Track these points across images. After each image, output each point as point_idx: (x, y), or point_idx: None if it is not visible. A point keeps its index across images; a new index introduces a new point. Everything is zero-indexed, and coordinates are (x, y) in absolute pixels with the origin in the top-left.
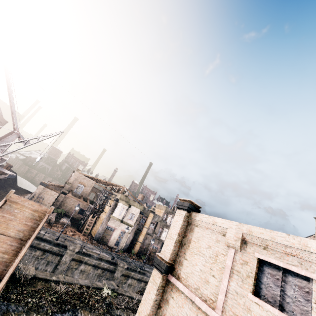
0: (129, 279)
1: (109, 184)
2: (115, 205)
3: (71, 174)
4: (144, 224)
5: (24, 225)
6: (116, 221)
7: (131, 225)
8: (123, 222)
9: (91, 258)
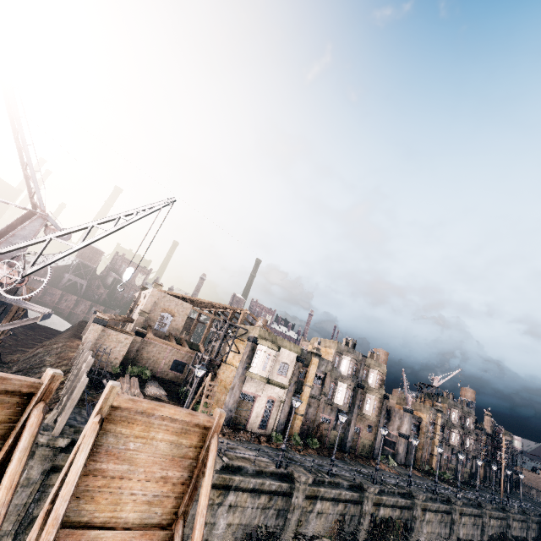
0: (316, 503)
1: (212, 306)
2: (252, 350)
3: (139, 293)
4: (304, 379)
5: (159, 481)
6: (257, 381)
7: (285, 385)
8: (270, 383)
9: (245, 477)
